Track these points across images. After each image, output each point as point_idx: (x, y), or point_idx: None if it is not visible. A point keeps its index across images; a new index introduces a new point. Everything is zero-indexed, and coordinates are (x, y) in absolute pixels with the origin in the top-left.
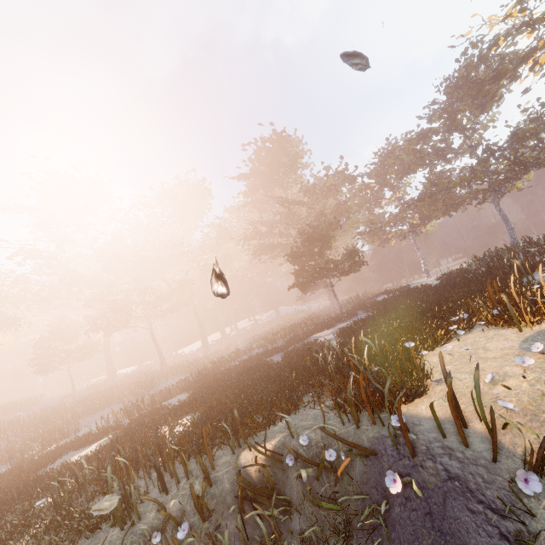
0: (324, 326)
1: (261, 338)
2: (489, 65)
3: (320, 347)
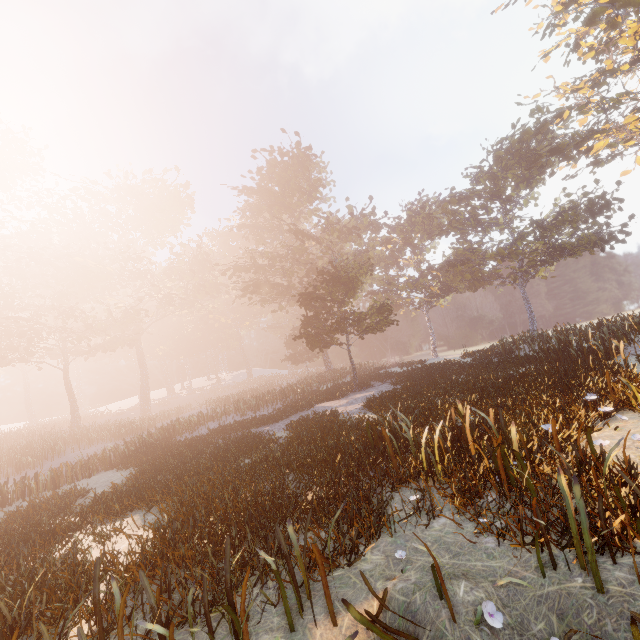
0: (330, 395)
1: (228, 402)
2: (540, 141)
3: (346, 421)
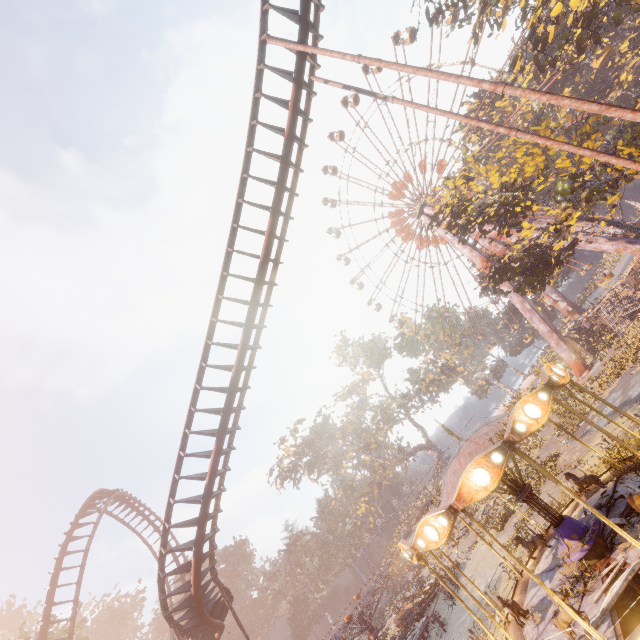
0: None
1: None
2: None
3: None
